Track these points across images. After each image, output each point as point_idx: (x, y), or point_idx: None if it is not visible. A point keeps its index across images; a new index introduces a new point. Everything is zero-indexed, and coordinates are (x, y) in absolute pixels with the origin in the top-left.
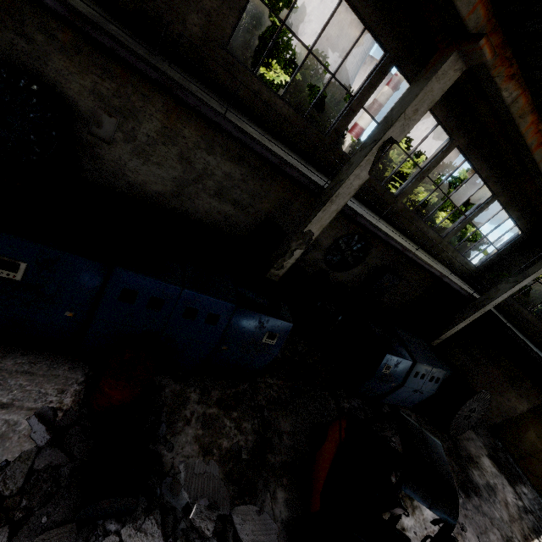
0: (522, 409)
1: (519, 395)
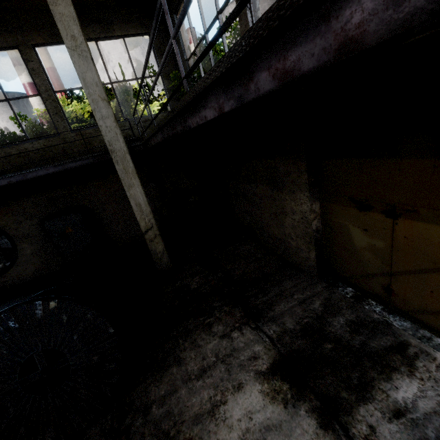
0: (308, 209)
1: (291, 193)
